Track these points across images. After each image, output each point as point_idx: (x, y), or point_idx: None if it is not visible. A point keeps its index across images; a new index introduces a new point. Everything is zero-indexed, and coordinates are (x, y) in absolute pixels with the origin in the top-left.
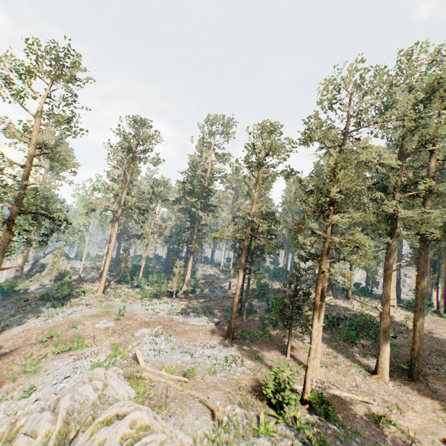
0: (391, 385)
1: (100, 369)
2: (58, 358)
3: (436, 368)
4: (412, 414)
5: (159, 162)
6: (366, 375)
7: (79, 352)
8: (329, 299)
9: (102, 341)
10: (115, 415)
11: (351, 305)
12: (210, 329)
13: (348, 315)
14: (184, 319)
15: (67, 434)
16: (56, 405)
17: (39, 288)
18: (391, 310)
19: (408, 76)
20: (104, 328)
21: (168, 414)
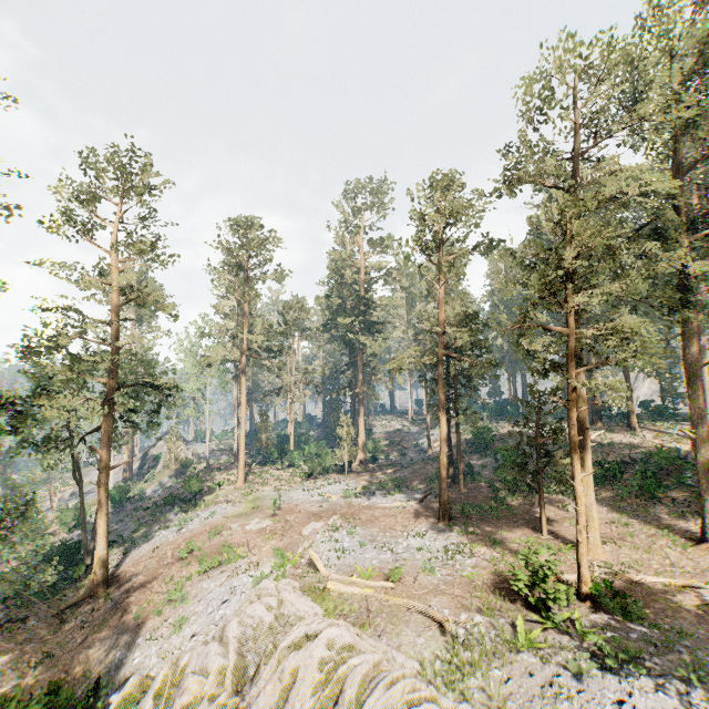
0: None
1: (269, 581)
2: (208, 578)
3: None
4: None
5: (285, 276)
6: (686, 545)
7: (232, 566)
8: (599, 435)
9: (260, 548)
10: (304, 637)
11: (640, 439)
12: (411, 510)
13: (636, 455)
14: (369, 502)
15: (245, 670)
16: (223, 635)
17: (158, 490)
18: None
19: (661, 35)
20: (258, 530)
21: (376, 634)
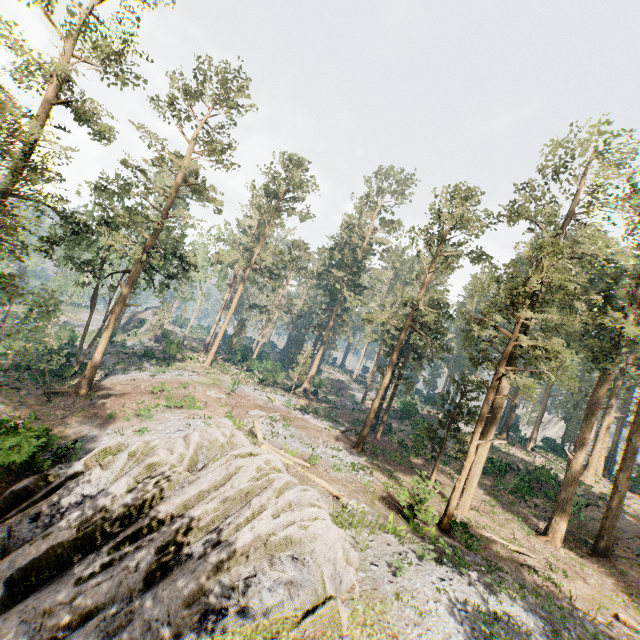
0: (564, 552)
1: (227, 420)
2: (170, 412)
3: (635, 554)
4: (582, 584)
5: (307, 217)
6: (531, 533)
7: (191, 412)
8: (501, 443)
9: (214, 409)
10: (249, 453)
11: (531, 458)
12: (334, 434)
13: (523, 467)
14: (303, 416)
15: (196, 463)
16: (186, 438)
17: (137, 345)
18: (591, 477)
19: None
20: (215, 397)
21: None
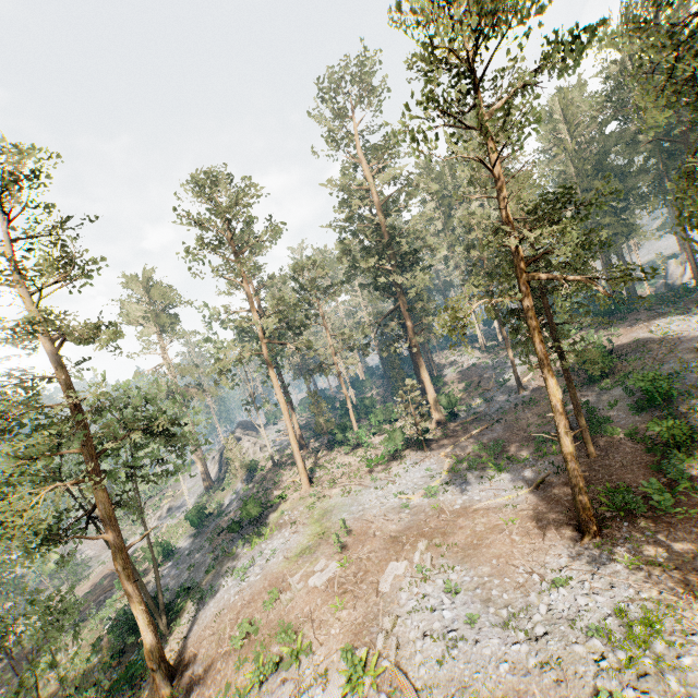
0: None
1: None
2: (267, 691)
3: None
4: None
5: (277, 232)
6: None
7: (295, 669)
8: None
9: (327, 628)
10: None
11: None
12: (527, 510)
13: None
14: (462, 498)
15: None
16: None
17: (233, 501)
18: None
19: None
20: (324, 585)
21: None
